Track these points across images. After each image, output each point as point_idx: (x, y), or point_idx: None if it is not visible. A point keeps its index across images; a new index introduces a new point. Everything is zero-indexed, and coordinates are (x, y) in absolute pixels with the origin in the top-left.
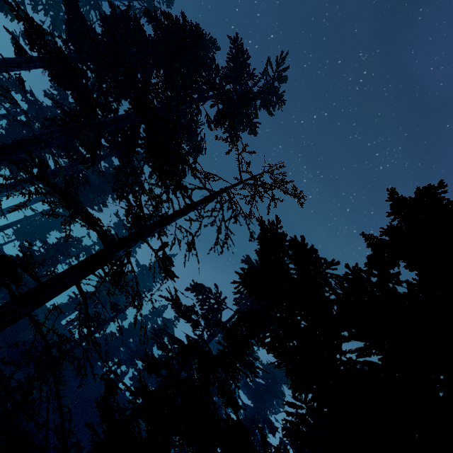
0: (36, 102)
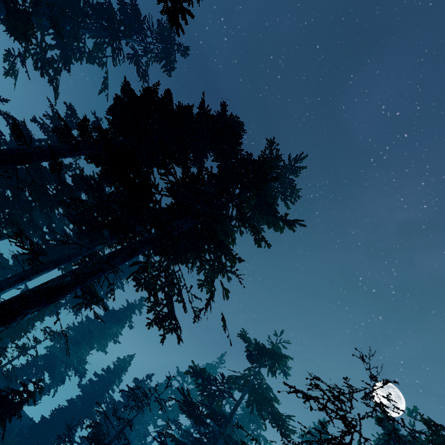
0: (25, 133)
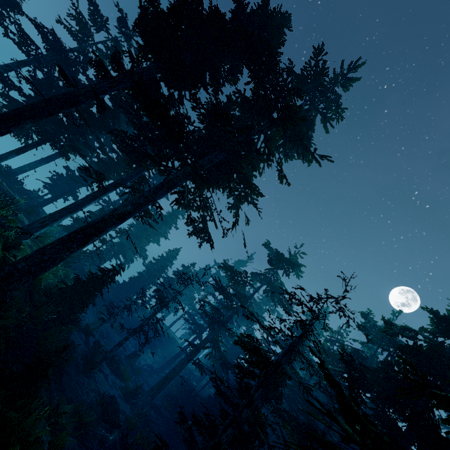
0: (57, 43)
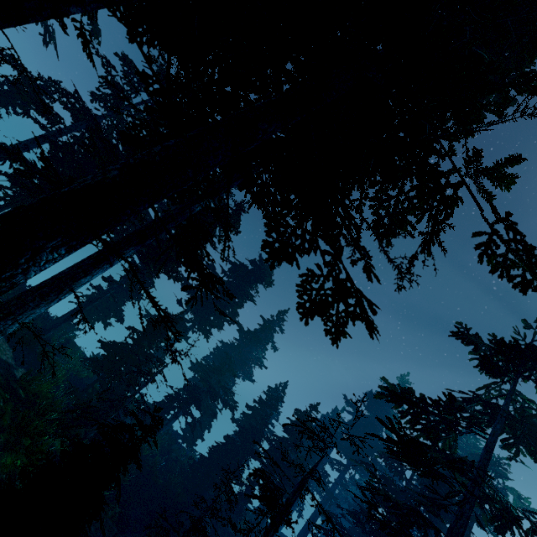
0: (84, 110)
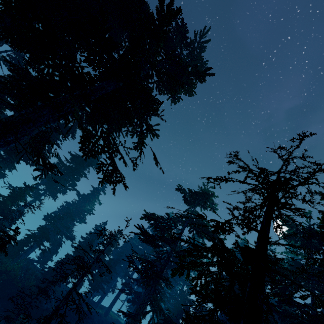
0: None
